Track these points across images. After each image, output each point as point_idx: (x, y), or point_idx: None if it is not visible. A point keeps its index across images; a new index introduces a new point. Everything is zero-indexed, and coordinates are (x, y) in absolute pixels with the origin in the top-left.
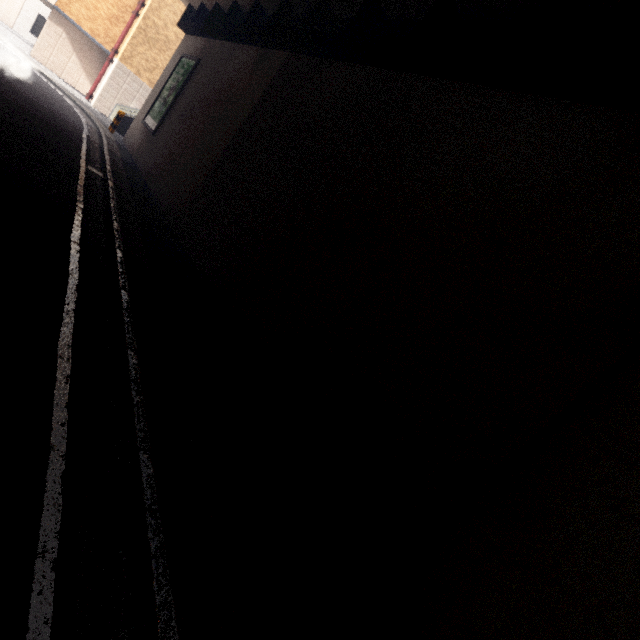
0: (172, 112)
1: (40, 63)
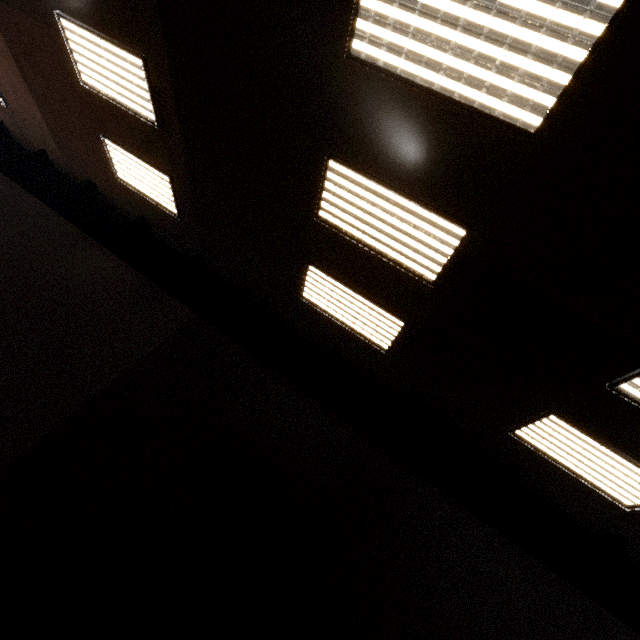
0: None
1: None
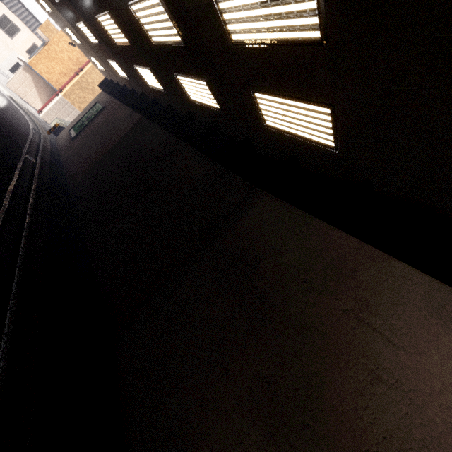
0: (85, 130)
1: (11, 90)
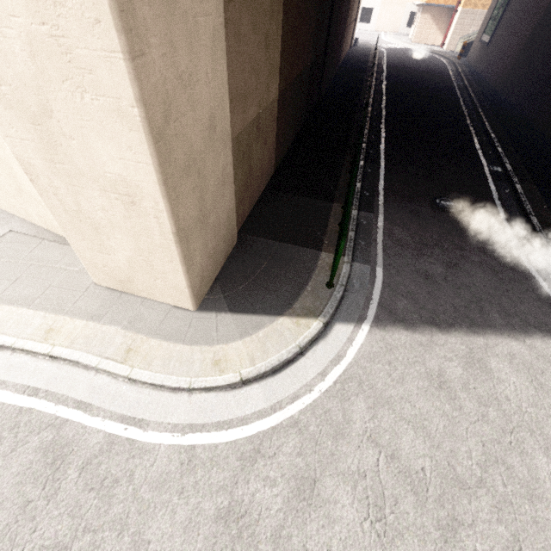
0: (500, 23)
1: (416, 43)
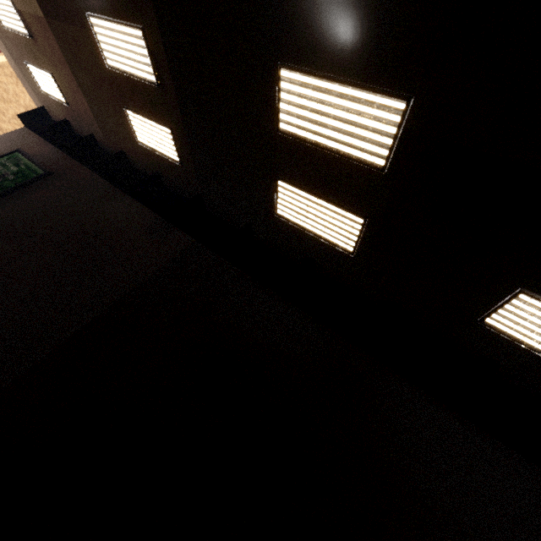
0: None
1: None
